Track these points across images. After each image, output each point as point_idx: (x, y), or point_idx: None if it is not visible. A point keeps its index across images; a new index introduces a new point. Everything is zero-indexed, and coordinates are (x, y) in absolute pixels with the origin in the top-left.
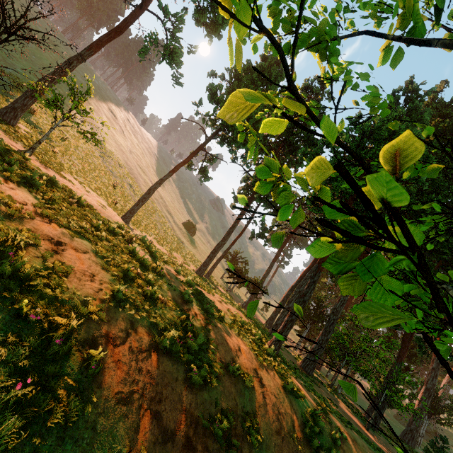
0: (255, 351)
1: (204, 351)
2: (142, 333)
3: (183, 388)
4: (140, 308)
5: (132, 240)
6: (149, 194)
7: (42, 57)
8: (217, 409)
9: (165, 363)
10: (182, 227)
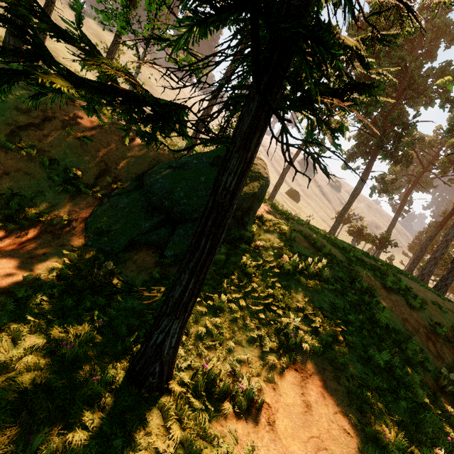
0: (433, 292)
1: (406, 290)
2: (373, 279)
3: (409, 309)
4: (361, 266)
5: (308, 221)
6: (282, 179)
7: (152, 84)
8: (432, 322)
9: (393, 295)
10: (287, 197)
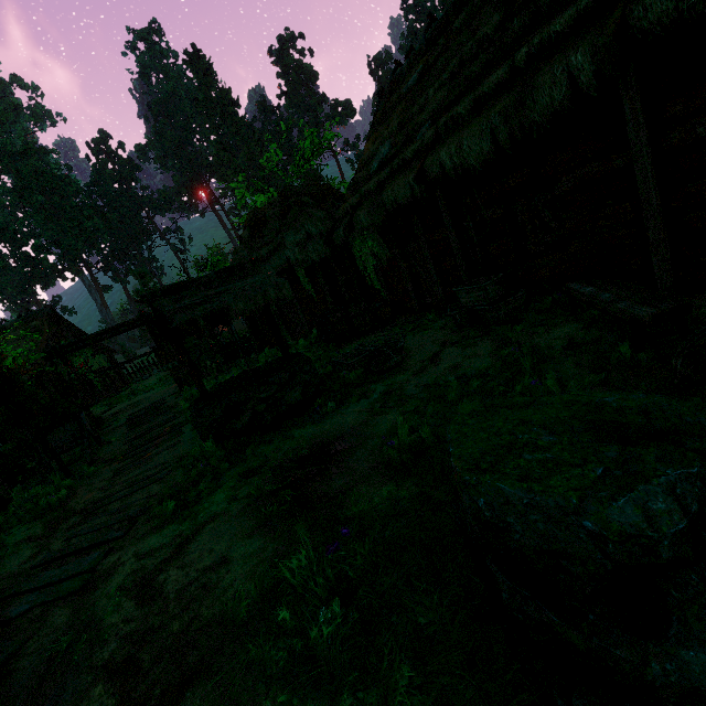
0: None
1: None
2: None
3: None
4: None
5: None
6: None
7: None
8: None
9: None
10: None
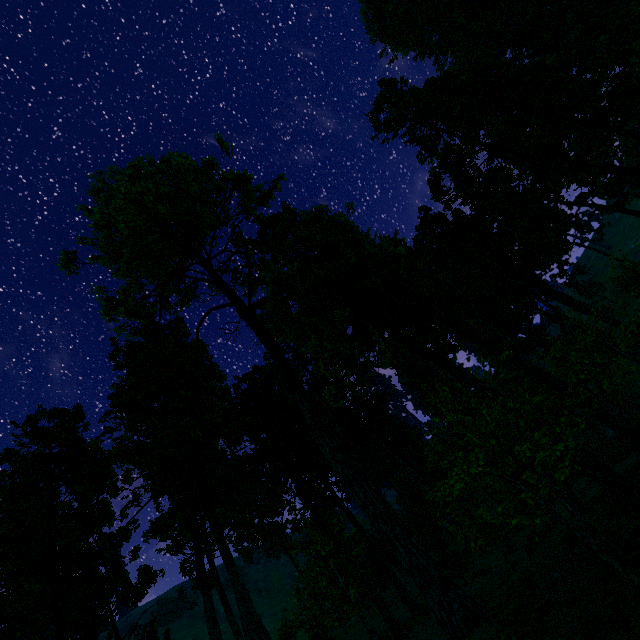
0: None
1: None
2: None
3: None
4: None
5: None
6: None
7: None
8: None
9: None
10: None
